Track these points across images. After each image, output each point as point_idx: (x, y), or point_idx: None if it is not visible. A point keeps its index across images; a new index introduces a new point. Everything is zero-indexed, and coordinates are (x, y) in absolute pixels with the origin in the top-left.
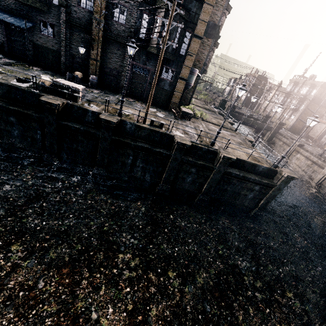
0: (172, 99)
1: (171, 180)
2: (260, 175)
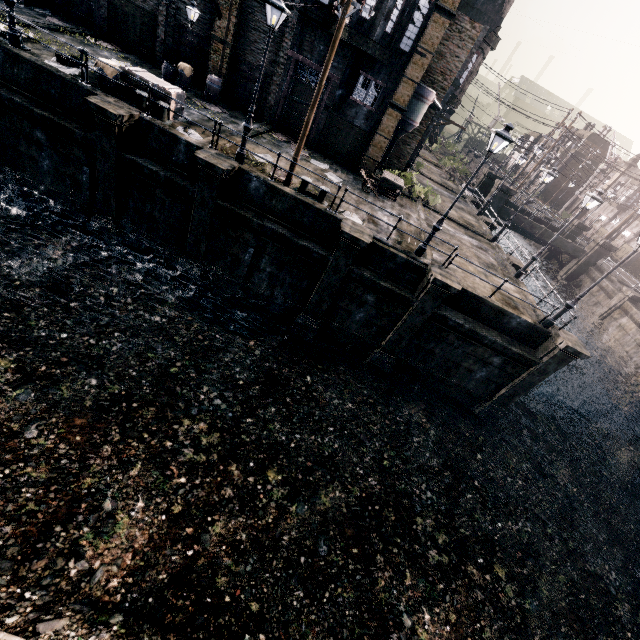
0: (367, 150)
1: (323, 309)
2: (510, 336)
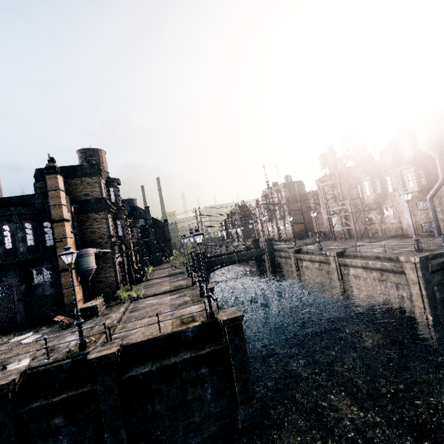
0: (64, 301)
1: None
2: (199, 343)
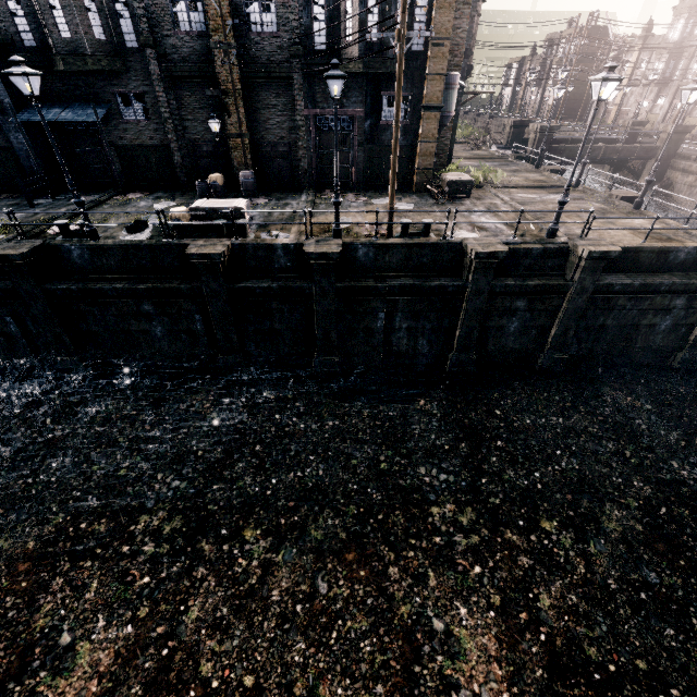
0: (417, 163)
1: (474, 338)
2: (682, 271)
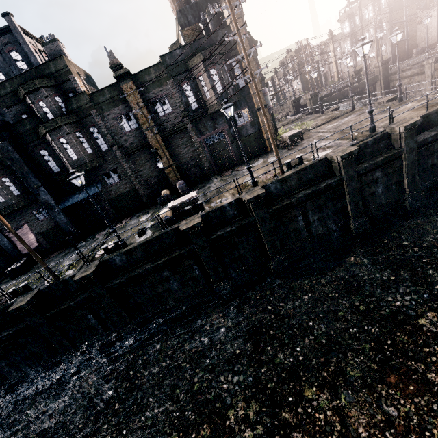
0: (265, 137)
1: (361, 206)
2: None
